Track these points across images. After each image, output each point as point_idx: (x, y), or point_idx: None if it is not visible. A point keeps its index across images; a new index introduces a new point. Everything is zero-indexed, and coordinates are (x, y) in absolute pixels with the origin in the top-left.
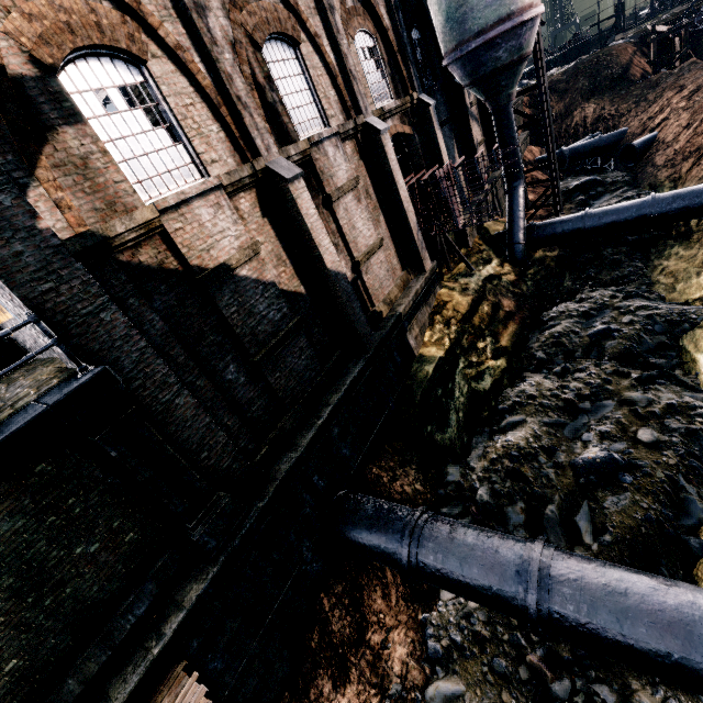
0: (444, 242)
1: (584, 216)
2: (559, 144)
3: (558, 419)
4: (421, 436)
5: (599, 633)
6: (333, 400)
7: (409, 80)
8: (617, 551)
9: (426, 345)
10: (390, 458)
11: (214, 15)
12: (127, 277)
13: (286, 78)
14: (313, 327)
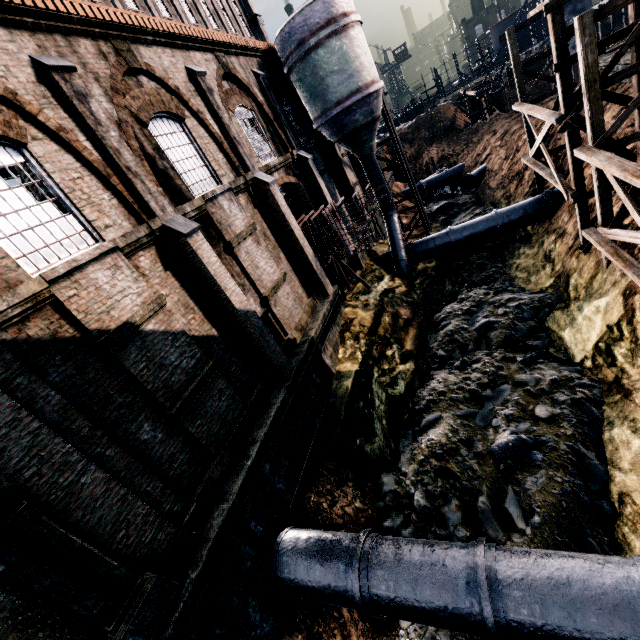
0: (341, 267)
1: (449, 233)
2: (417, 178)
3: (468, 409)
4: (352, 451)
5: (556, 633)
6: (260, 436)
7: (287, 141)
8: (549, 531)
9: (341, 361)
10: (326, 481)
11: (97, 101)
12: (13, 355)
13: (175, 148)
14: (230, 366)
